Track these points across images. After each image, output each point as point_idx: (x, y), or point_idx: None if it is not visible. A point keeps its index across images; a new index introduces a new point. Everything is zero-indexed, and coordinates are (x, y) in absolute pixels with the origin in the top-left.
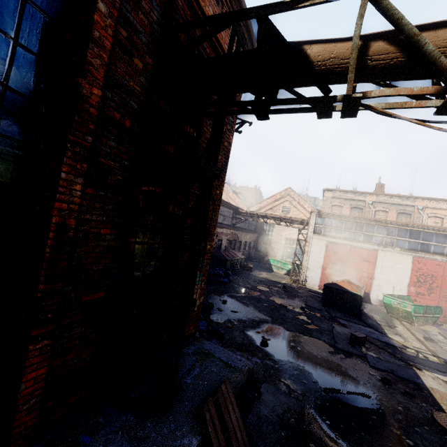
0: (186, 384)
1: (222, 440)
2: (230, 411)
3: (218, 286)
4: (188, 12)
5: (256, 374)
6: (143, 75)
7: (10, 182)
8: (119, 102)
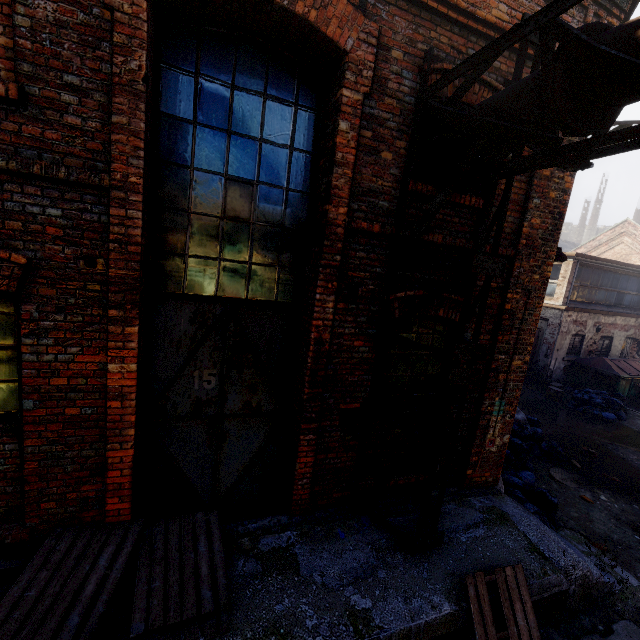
0: (457, 540)
1: (492, 634)
2: (515, 608)
3: (586, 423)
4: (459, 41)
5: (618, 598)
6: (394, 165)
7: (289, 302)
8: (366, 209)
